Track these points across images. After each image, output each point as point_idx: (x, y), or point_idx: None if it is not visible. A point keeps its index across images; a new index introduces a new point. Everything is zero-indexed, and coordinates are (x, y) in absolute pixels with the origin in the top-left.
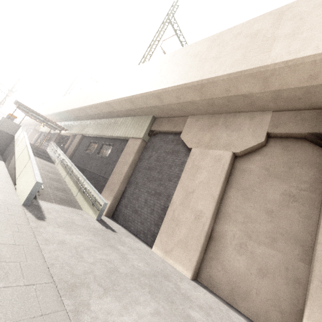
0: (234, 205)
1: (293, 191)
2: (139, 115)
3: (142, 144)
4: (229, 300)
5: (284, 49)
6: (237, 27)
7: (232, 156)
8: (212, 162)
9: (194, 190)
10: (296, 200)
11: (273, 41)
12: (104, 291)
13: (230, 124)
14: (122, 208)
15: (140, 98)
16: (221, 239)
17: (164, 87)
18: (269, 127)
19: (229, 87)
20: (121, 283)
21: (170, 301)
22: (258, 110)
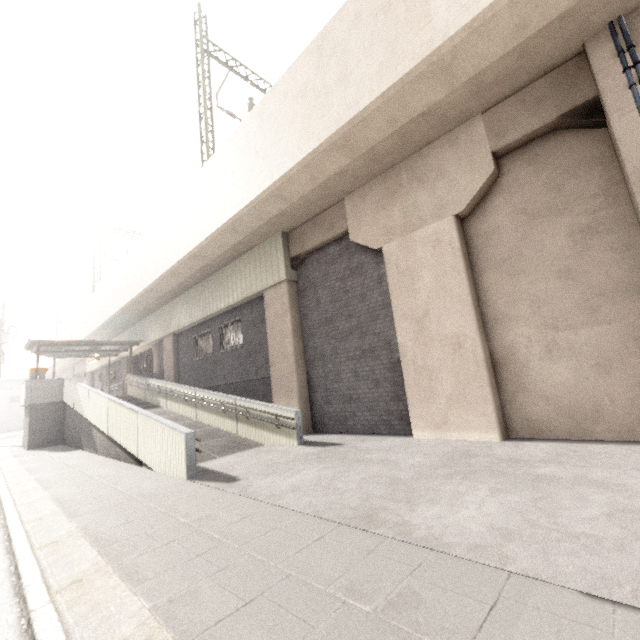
0: (503, 295)
1: (582, 221)
2: (256, 245)
3: (291, 289)
4: (575, 435)
5: (451, 6)
6: (347, 7)
7: (455, 222)
8: (428, 250)
9: (427, 310)
10: (595, 231)
11: (426, 0)
12: (408, 503)
13: (422, 172)
14: (322, 407)
15: (246, 216)
16: (513, 358)
17: (281, 174)
18: (490, 141)
19: (392, 114)
20: (418, 488)
21: (499, 473)
22: (456, 125)
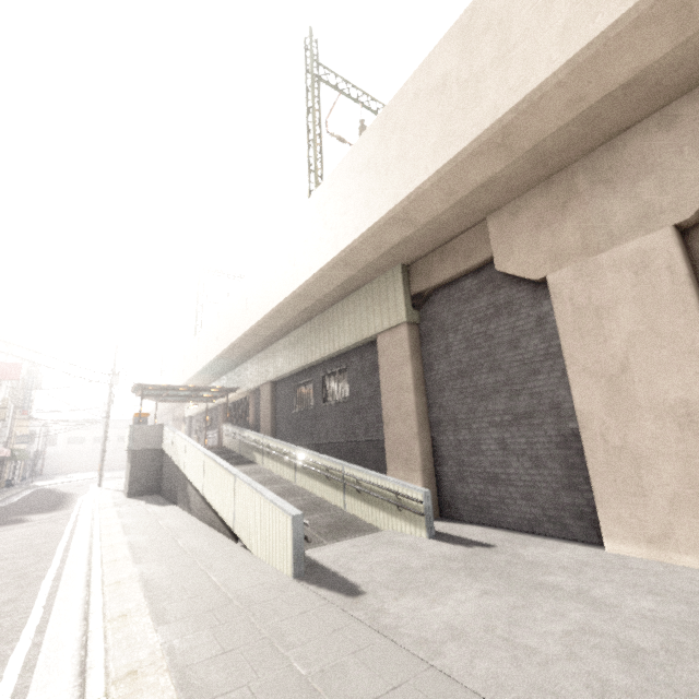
0: None
1: None
2: (369, 282)
3: (412, 333)
4: None
5: None
6: None
7: (676, 235)
8: (627, 277)
9: (627, 363)
10: None
11: None
12: None
13: (613, 170)
14: (453, 485)
15: (362, 246)
16: None
17: (410, 190)
18: None
19: (577, 91)
20: (696, 684)
21: None
22: (674, 97)
